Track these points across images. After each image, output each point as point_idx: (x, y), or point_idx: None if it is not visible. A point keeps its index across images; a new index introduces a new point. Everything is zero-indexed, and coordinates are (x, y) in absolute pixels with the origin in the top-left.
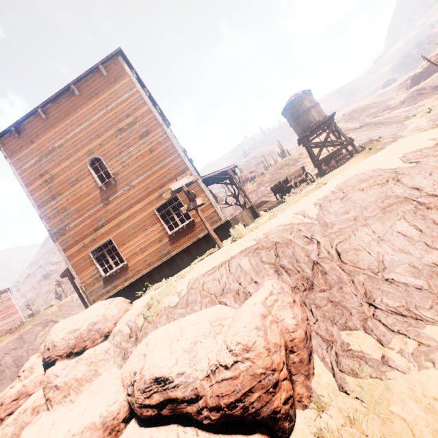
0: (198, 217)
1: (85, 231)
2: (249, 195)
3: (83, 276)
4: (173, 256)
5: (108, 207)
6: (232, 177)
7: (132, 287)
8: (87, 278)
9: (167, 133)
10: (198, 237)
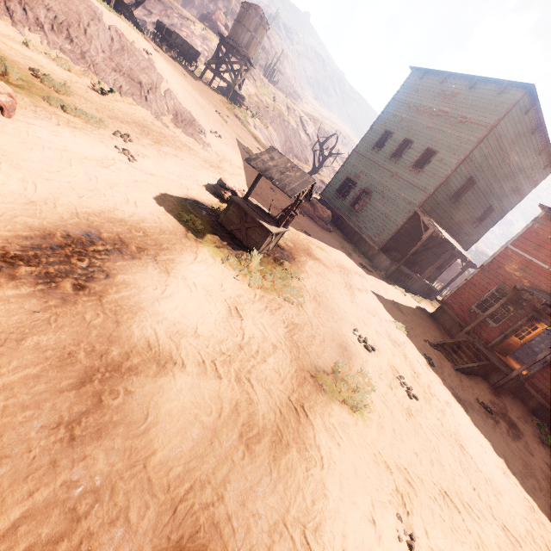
0: None
1: None
2: (185, 28)
3: None
4: None
5: None
6: None
7: None
8: None
9: None
10: None
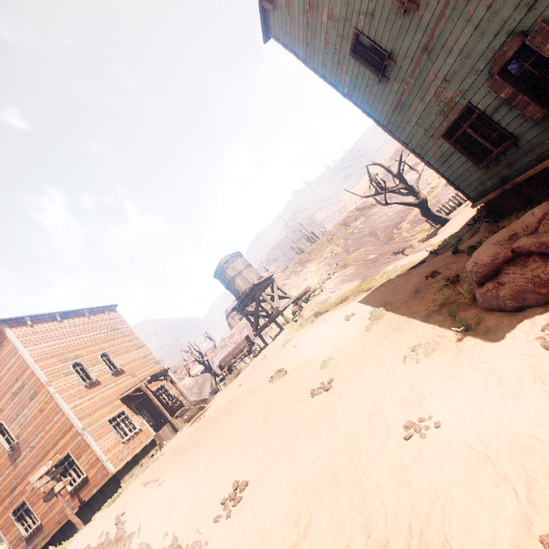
0: (91, 471)
1: (4, 493)
2: None
3: (10, 536)
4: (78, 511)
5: (17, 469)
6: (146, 393)
7: (51, 543)
8: (13, 538)
9: (50, 392)
10: (93, 493)
